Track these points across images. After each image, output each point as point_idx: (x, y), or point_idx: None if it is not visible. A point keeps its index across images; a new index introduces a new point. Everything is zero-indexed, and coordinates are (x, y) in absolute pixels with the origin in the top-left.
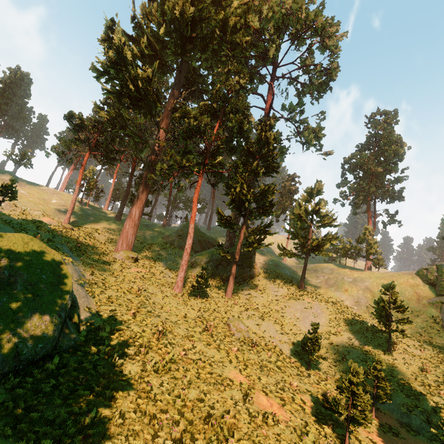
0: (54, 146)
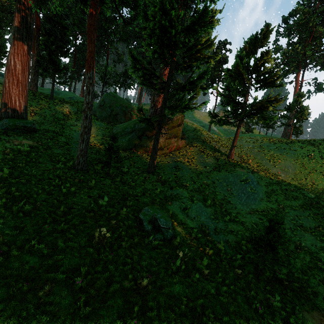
0: None
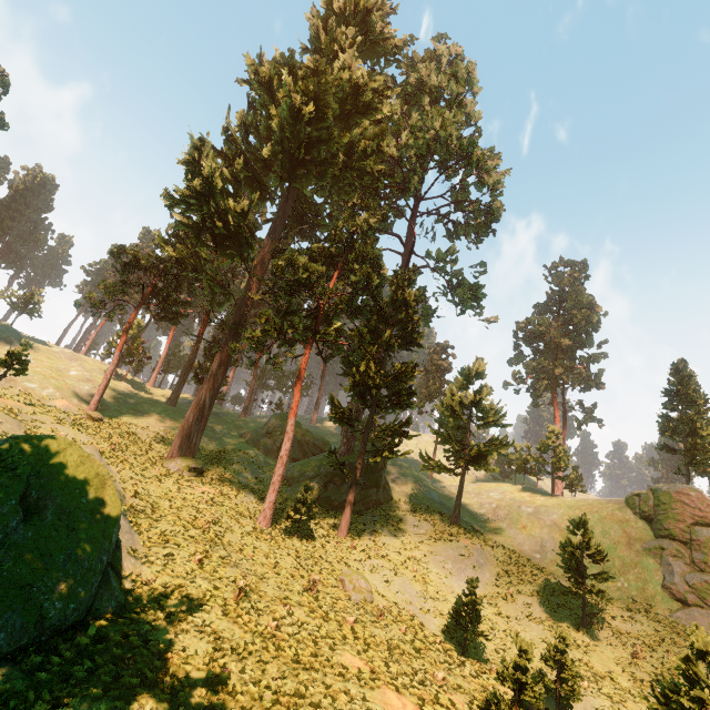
0: (90, 293)
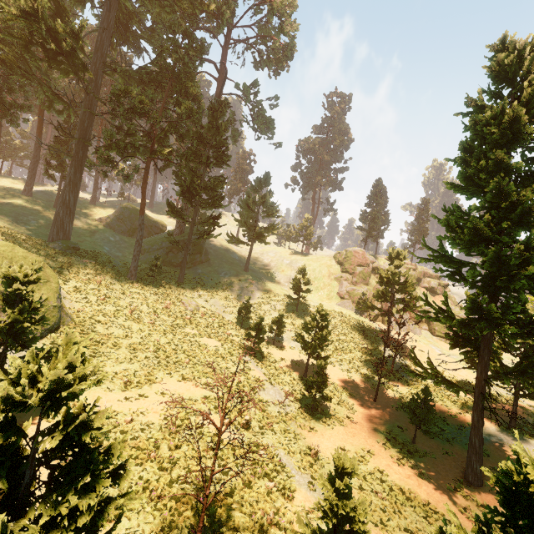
0: None
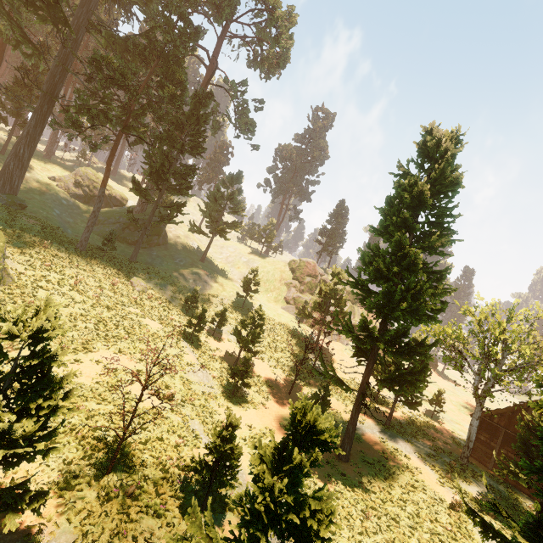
0: None
